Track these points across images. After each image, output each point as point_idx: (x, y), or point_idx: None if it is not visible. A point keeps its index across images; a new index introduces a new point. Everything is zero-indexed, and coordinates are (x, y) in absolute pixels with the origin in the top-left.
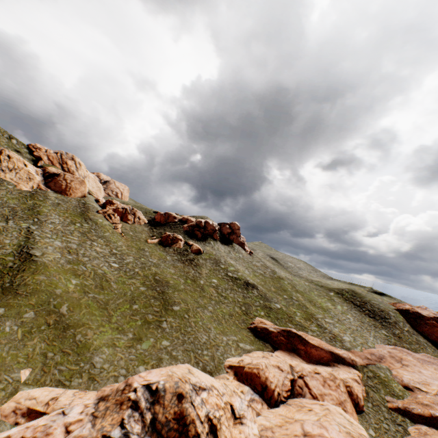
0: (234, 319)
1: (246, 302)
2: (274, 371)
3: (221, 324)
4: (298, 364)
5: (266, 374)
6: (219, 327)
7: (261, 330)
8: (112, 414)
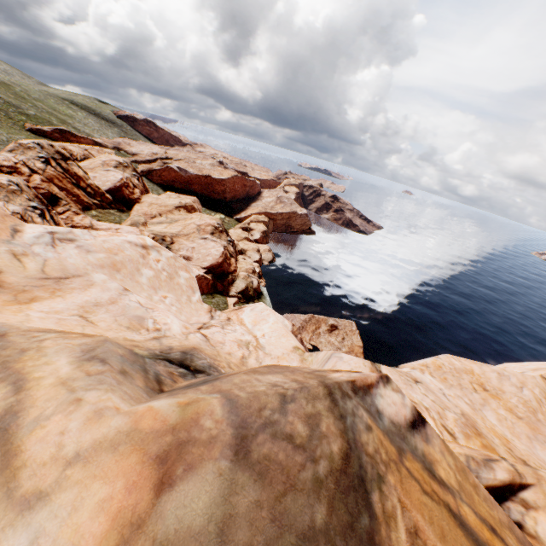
0: (7, 125)
1: (1, 110)
2: (72, 148)
3: (2, 128)
4: (81, 145)
5: (69, 148)
6: (3, 130)
7: (38, 131)
8: (30, 152)
